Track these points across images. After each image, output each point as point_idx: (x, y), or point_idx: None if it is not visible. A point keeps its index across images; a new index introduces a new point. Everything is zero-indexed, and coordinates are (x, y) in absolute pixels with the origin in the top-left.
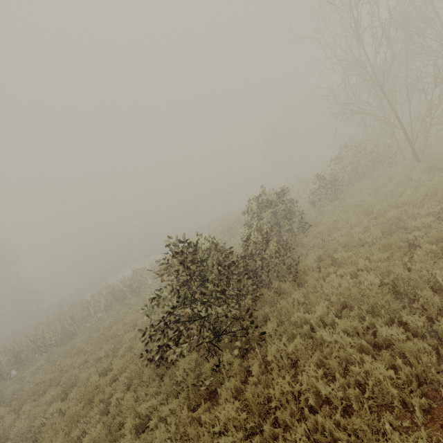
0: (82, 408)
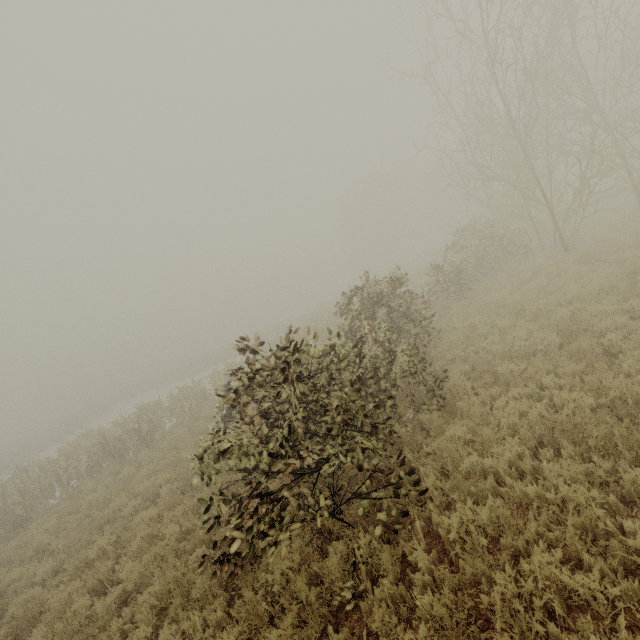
0: None
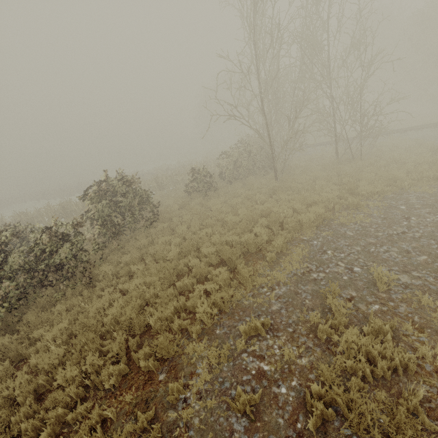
0: None
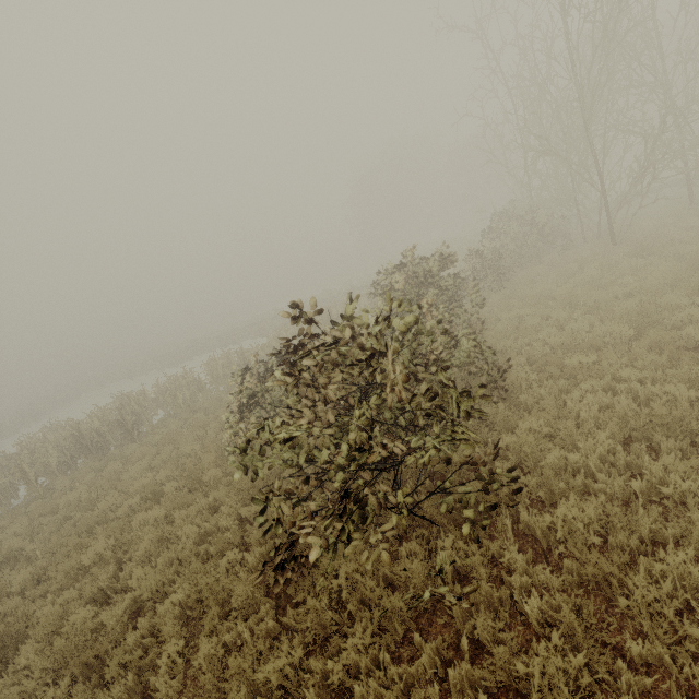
0: (71, 691)
